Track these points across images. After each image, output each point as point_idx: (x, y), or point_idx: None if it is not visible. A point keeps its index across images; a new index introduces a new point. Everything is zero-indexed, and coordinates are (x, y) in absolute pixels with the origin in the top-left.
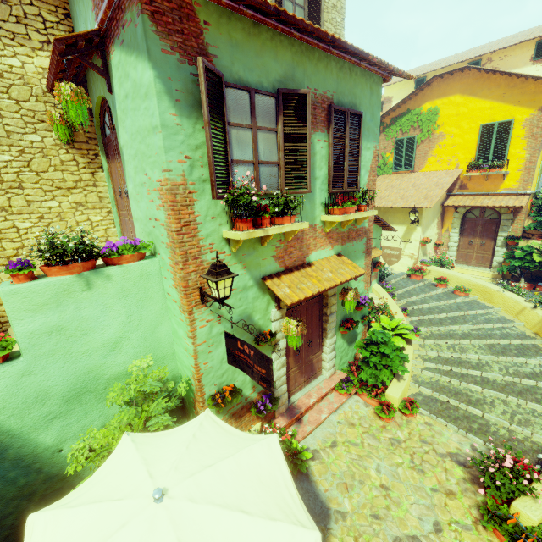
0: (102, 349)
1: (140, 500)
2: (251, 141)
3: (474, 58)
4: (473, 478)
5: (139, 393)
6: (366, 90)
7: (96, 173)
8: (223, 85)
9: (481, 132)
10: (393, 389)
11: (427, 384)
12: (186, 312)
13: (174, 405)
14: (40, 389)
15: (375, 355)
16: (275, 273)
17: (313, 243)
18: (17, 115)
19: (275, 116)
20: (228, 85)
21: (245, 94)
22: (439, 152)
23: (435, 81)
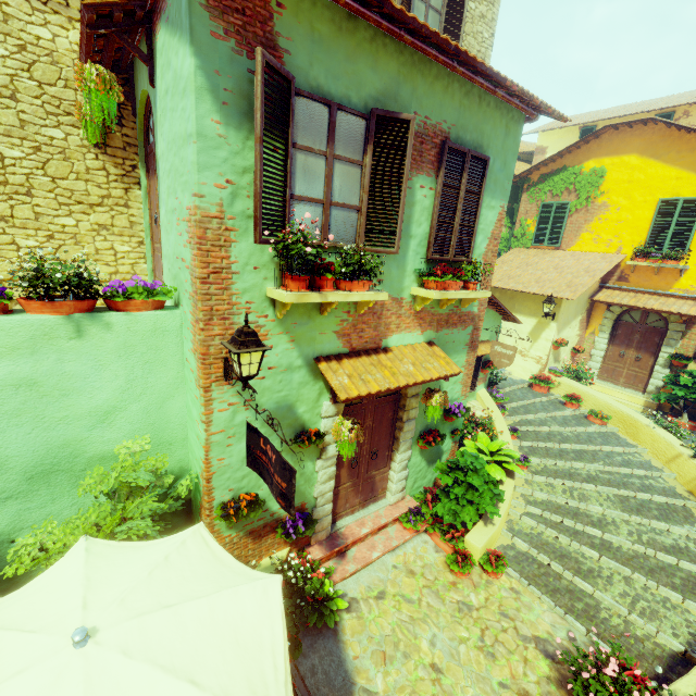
0: (86, 418)
1: (56, 638)
2: (323, 172)
3: (665, 109)
4: (562, 679)
5: (125, 484)
6: (499, 128)
7: (130, 190)
8: (293, 91)
9: (658, 209)
10: (476, 534)
11: (525, 535)
12: (202, 388)
13: (173, 506)
14: None
15: (459, 484)
16: (335, 355)
17: (396, 322)
18: (37, 101)
19: (363, 144)
20: (300, 92)
21: (323, 109)
22: (598, 228)
23: (607, 133)
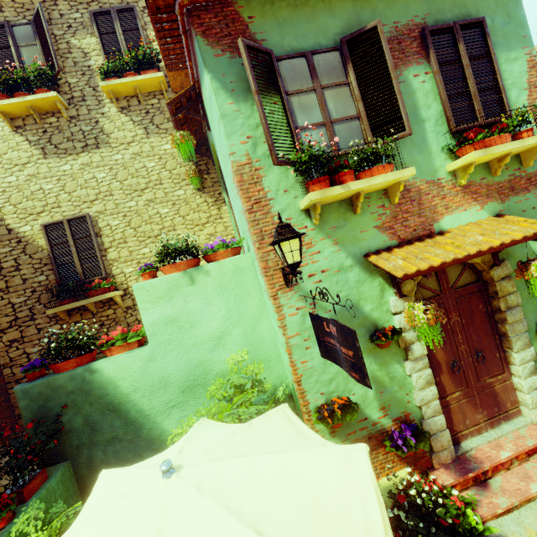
0: (207, 343)
1: (155, 471)
2: (316, 102)
3: None
4: None
5: (237, 390)
6: None
7: (221, 208)
8: (274, 59)
9: None
10: None
11: None
12: (271, 297)
13: None
14: (162, 375)
15: None
16: (384, 249)
17: (442, 204)
18: (170, 180)
19: (343, 69)
20: (279, 58)
21: (300, 60)
22: None
23: None
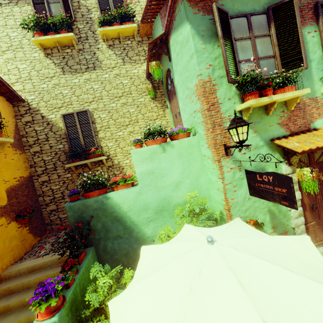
0: (171, 186)
1: (198, 242)
2: (250, 46)
3: None
4: None
5: (191, 213)
6: None
7: (165, 110)
8: (229, 17)
9: None
10: None
11: None
12: (216, 161)
13: None
14: (145, 203)
15: None
16: (282, 137)
17: (316, 112)
18: (136, 92)
19: (267, 25)
20: (231, 17)
21: (243, 19)
22: None
23: None
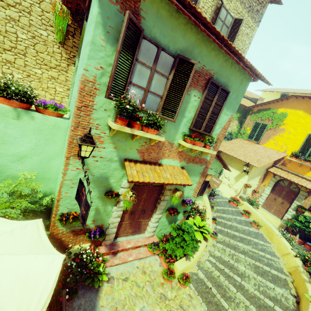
0: (11, 156)
1: None
2: (148, 76)
3: None
4: None
5: (18, 191)
6: (238, 80)
7: (70, 65)
8: (142, 36)
9: (307, 137)
10: (180, 263)
11: (204, 270)
12: (65, 157)
13: (40, 208)
14: None
15: (179, 237)
16: (135, 160)
17: (168, 153)
18: (39, 17)
19: (170, 69)
20: (145, 37)
21: (155, 48)
22: (278, 139)
23: (292, 98)
